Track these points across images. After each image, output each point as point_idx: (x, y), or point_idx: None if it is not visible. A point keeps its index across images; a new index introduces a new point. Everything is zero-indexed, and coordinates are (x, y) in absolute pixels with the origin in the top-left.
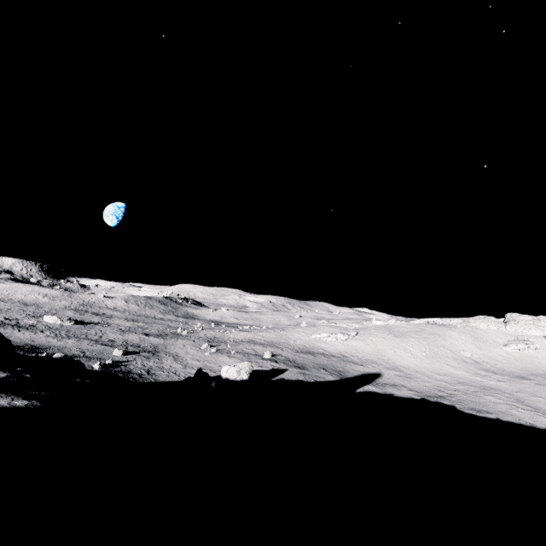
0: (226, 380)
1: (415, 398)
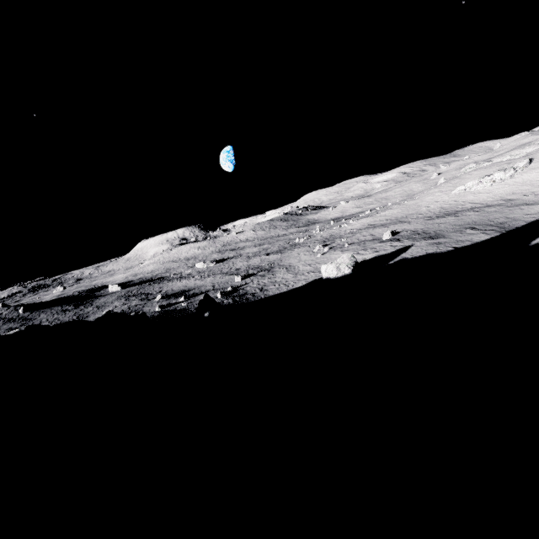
0: (327, 280)
1: None
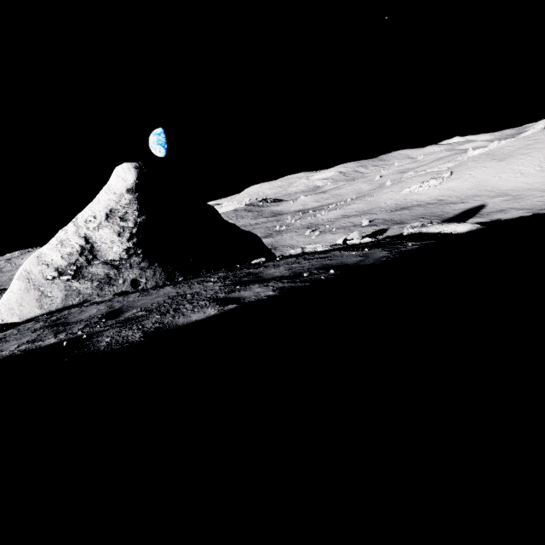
0: None
1: (525, 216)
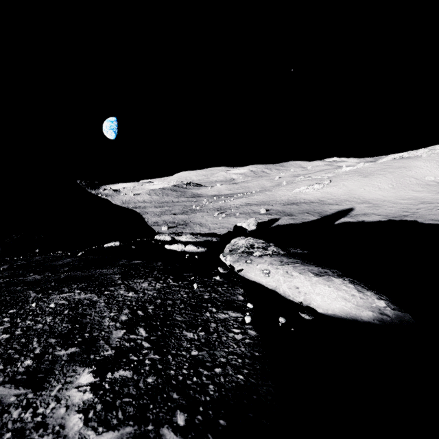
0: None
1: (382, 221)
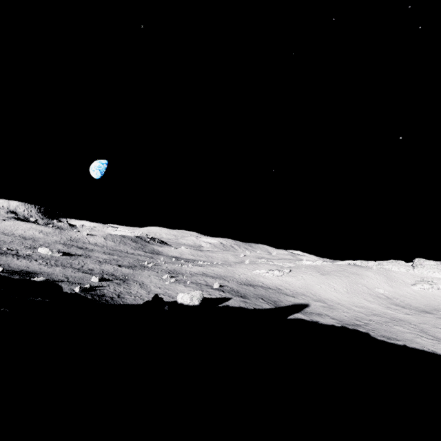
0: (181, 305)
1: (336, 326)
